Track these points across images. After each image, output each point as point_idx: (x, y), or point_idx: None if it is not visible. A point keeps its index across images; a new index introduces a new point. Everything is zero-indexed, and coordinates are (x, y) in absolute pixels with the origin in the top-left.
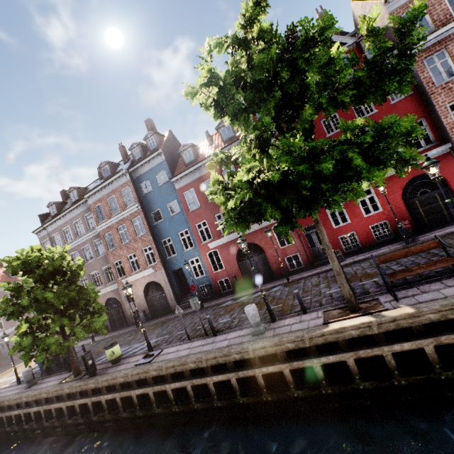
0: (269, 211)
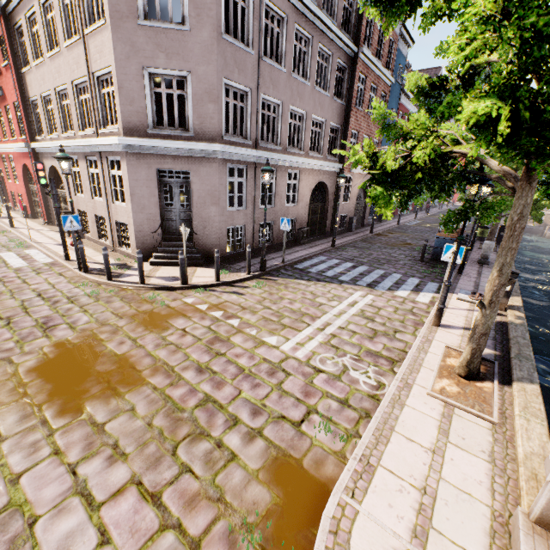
0: None
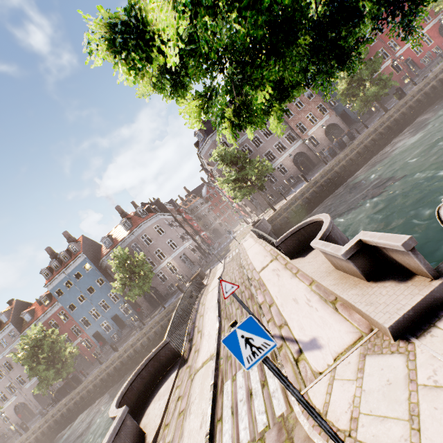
0: None
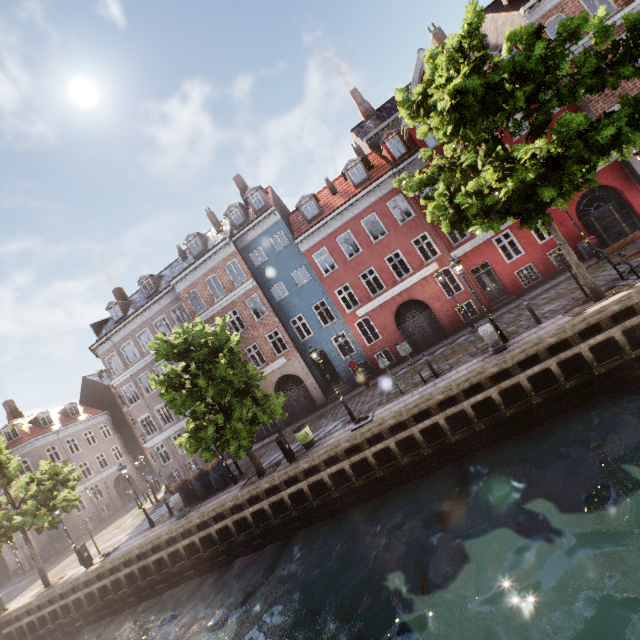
0: (549, 187)
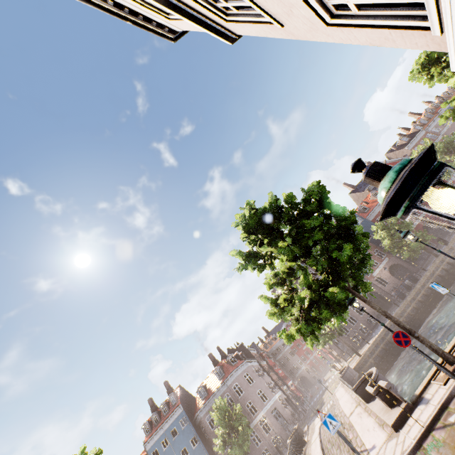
0: None
